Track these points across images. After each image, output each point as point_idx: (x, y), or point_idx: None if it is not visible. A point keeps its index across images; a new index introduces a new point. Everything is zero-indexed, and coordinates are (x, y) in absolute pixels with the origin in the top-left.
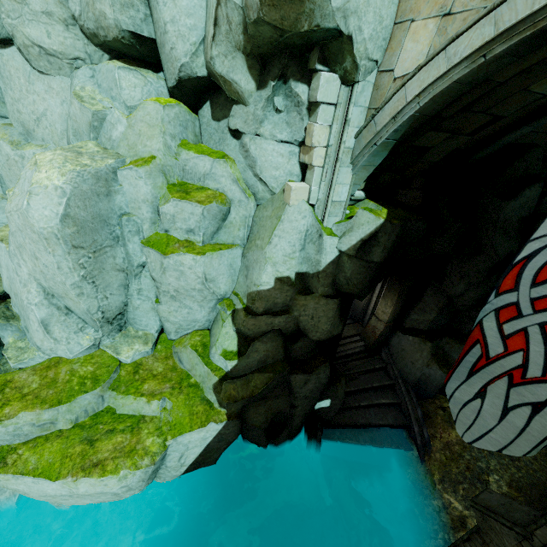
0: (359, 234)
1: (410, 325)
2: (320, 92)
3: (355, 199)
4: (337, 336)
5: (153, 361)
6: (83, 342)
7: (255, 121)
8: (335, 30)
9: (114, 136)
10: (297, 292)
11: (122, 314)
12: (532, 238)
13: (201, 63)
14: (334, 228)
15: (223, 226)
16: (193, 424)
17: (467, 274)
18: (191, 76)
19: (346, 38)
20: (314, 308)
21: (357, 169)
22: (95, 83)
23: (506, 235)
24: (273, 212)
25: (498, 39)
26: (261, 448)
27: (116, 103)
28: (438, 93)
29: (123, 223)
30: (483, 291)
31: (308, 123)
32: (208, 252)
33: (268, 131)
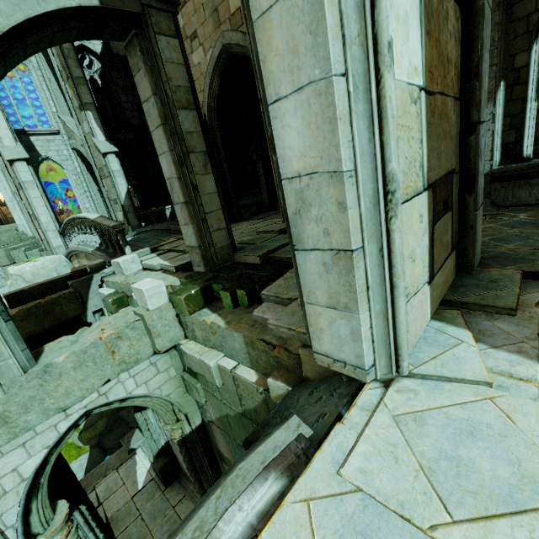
0: None
1: None
2: None
3: None
4: None
5: None
6: None
7: None
8: None
9: None
10: None
11: None
12: None
13: None
14: None
15: None
16: (71, 460)
17: None
18: None
19: None
20: None
21: None
22: None
23: None
24: None
25: None
26: None
27: None
28: None
29: None
30: None
31: None
32: None
33: None
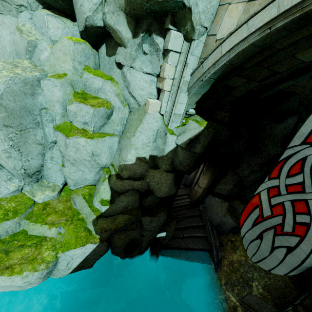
0: (188, 135)
1: (217, 191)
2: (170, 43)
3: (189, 114)
4: (173, 195)
5: (57, 202)
6: (10, 187)
7: (131, 58)
8: (181, 2)
9: (42, 58)
10: (150, 167)
11: (39, 171)
12: (288, 147)
13: (99, 17)
14: (174, 130)
15: (108, 123)
16: (77, 244)
17: (251, 165)
18: (93, 25)
19: (188, 9)
20: (159, 178)
21: (191, 95)
22: (32, 23)
23: (275, 144)
24: (138, 116)
25: (279, 18)
26: (122, 258)
27: (44, 37)
28: (241, 51)
29: (42, 114)
30: (259, 175)
31: (162, 63)
32: (96, 137)
33: (138, 65)
